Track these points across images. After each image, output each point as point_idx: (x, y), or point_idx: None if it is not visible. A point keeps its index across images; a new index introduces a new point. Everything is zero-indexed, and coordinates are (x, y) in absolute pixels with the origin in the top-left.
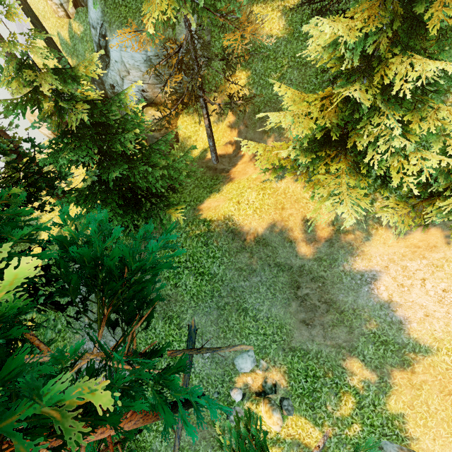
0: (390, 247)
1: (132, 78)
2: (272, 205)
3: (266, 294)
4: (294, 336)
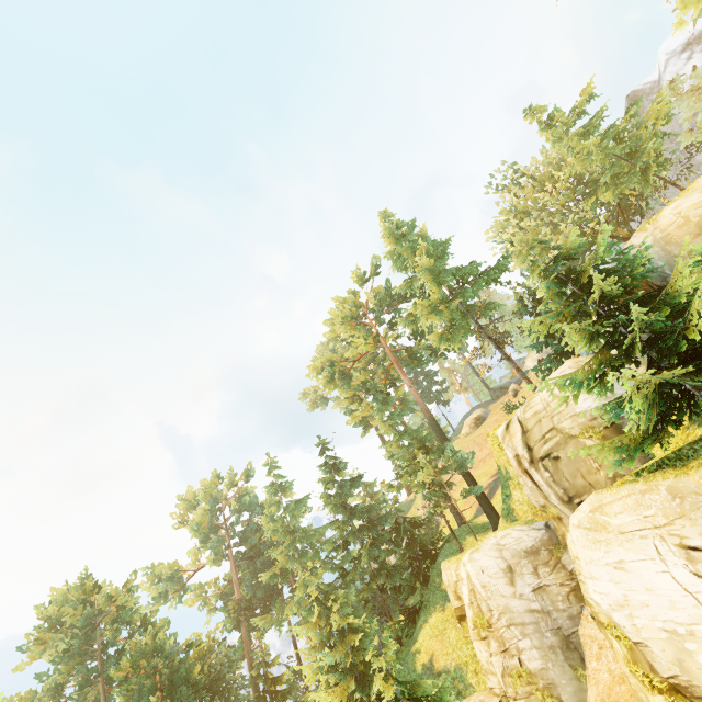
0: None
1: None
2: None
3: None
4: None
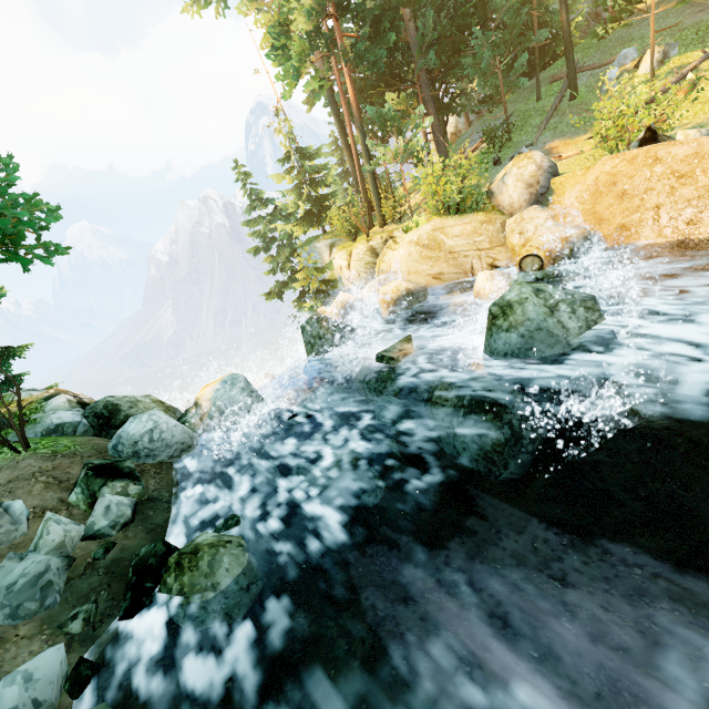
0: None
1: None
2: None
3: (656, 23)
4: (685, 24)
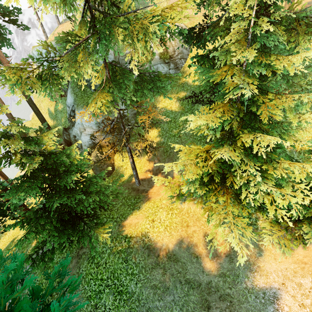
0: (281, 263)
1: (87, 132)
2: (179, 223)
3: None
4: None
